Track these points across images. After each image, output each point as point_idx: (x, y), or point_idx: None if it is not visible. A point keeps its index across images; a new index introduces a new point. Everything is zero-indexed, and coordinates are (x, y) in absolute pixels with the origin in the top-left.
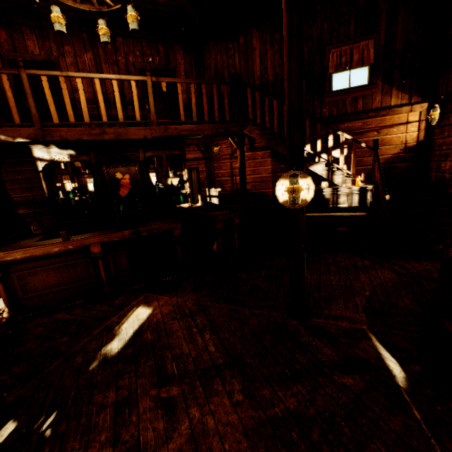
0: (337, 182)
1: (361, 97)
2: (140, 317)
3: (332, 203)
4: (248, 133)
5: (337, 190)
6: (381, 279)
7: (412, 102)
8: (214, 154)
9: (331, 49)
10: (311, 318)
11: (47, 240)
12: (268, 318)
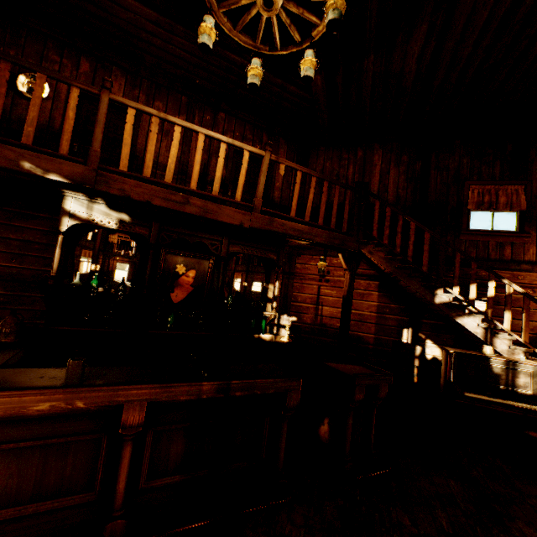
0: (499, 349)
1: (509, 244)
2: None
3: (504, 382)
4: (368, 253)
5: (513, 363)
6: None
7: None
8: (297, 269)
9: (471, 184)
10: None
11: (25, 369)
12: None
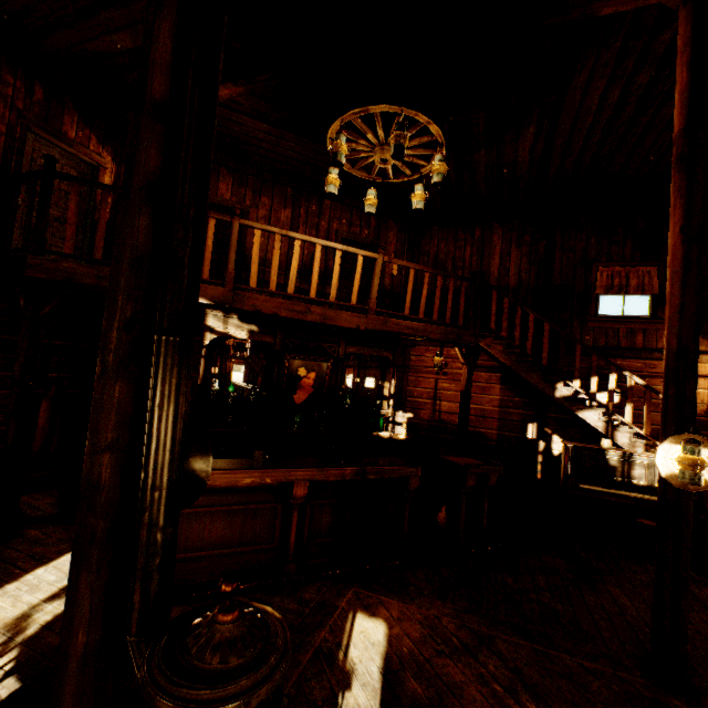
0: (620, 442)
1: (641, 331)
2: (374, 638)
3: (620, 474)
4: (485, 346)
5: (629, 455)
6: None
7: None
8: (412, 362)
9: (600, 266)
10: (701, 697)
11: (218, 459)
12: (620, 684)
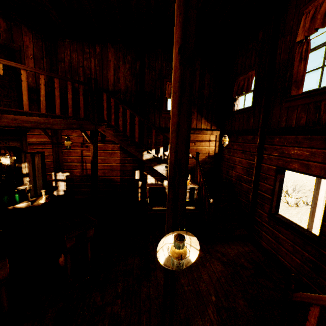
0: None
1: None
2: None
3: None
4: (102, 131)
5: None
6: (216, 273)
7: (212, 129)
8: (63, 140)
9: (167, 81)
10: None
11: None
12: None
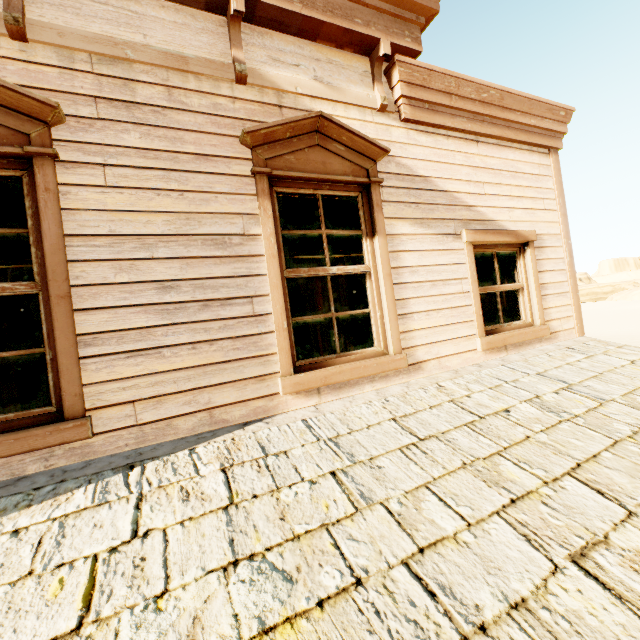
0: None
1: None
2: None
3: None
4: None
5: None
6: None
7: None
8: None
9: None
10: None
11: None
12: None
